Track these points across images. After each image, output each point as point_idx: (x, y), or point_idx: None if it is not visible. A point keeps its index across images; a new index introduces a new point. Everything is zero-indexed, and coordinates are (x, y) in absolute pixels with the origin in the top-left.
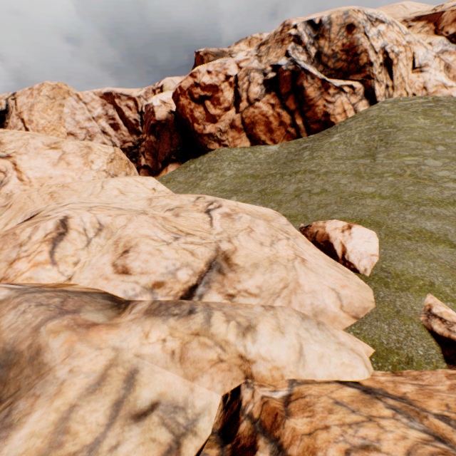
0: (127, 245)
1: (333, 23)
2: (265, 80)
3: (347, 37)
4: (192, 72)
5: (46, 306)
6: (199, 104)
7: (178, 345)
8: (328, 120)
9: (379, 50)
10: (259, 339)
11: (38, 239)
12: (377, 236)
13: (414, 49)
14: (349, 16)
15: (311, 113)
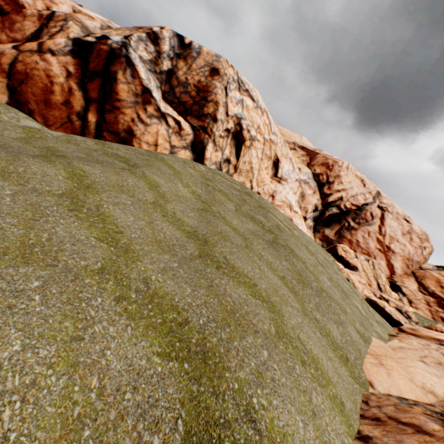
0: None
1: (203, 55)
2: (78, 38)
3: (207, 77)
4: None
5: None
6: None
7: None
8: (130, 140)
9: (233, 115)
10: None
11: None
12: None
13: (282, 159)
14: (220, 61)
15: (113, 117)
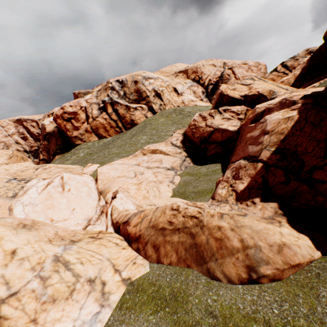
0: None
1: (128, 80)
2: (99, 108)
3: (135, 86)
4: (62, 106)
5: None
6: (69, 121)
7: None
8: (133, 122)
9: (151, 90)
10: None
11: None
12: (98, 166)
13: (176, 86)
14: (134, 78)
15: (125, 120)
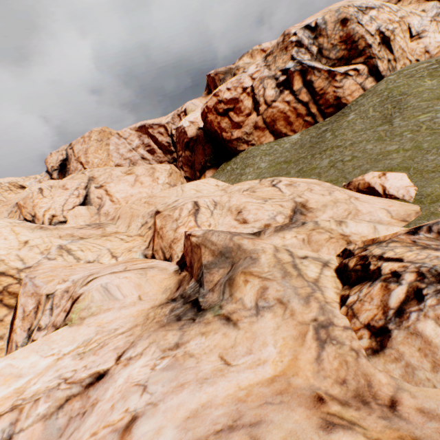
0: (238, 209)
1: (328, 22)
2: (277, 84)
3: (342, 30)
4: (215, 92)
5: (225, 233)
6: (224, 116)
7: (305, 236)
8: (339, 102)
9: (374, 32)
10: (349, 225)
11: (185, 215)
12: (408, 175)
13: (408, 20)
14: (341, 13)
15: (323, 101)
